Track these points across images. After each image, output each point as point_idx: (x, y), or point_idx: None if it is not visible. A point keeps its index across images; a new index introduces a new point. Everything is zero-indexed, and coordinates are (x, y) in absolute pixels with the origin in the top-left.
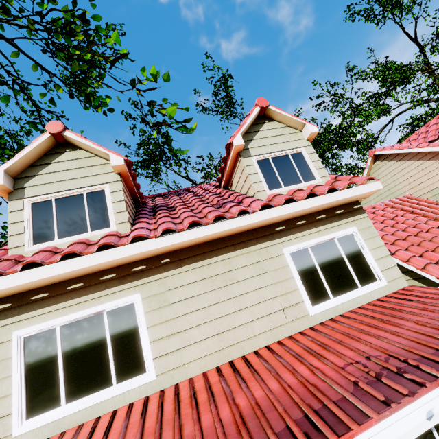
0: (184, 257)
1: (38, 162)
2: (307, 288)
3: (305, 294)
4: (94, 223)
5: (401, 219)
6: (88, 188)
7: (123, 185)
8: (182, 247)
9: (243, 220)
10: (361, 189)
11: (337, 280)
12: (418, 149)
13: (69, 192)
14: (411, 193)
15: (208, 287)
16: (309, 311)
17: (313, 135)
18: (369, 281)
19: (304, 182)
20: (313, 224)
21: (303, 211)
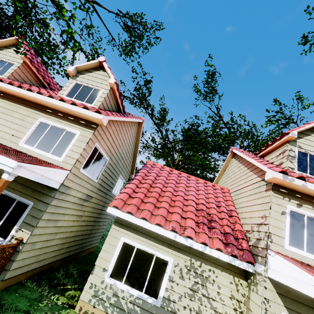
0: (8, 97)
1: (8, 46)
2: (31, 137)
3: (26, 137)
4: (0, 72)
5: (181, 185)
6: (10, 61)
7: (22, 66)
8: (10, 94)
9: (27, 92)
10: (89, 113)
11: (45, 144)
12: (243, 154)
13: (4, 59)
14: (230, 188)
15: (2, 111)
16: (19, 143)
17: (112, 85)
18: (57, 155)
19: (85, 102)
20: (64, 119)
21: (57, 106)
